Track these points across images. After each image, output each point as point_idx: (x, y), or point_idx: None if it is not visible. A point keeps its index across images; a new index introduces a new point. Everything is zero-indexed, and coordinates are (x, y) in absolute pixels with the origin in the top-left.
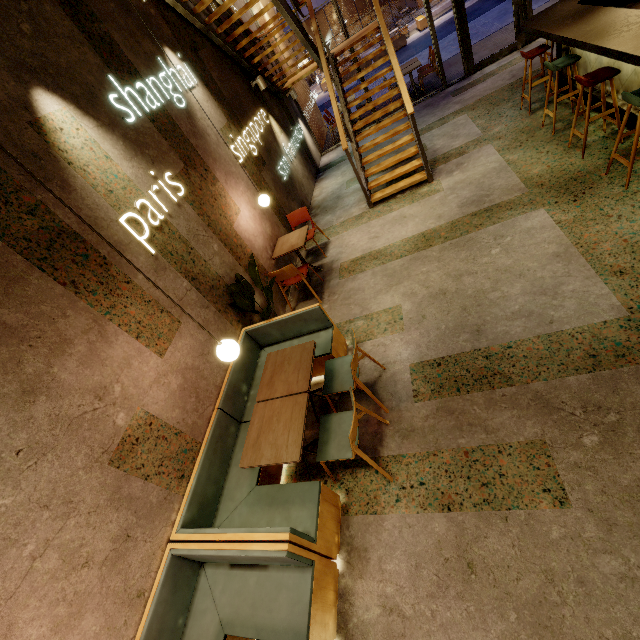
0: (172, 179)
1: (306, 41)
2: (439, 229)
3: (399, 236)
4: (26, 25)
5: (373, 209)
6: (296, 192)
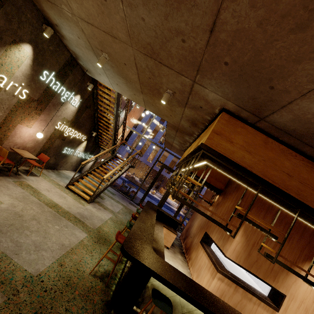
0: (26, 93)
1: (113, 143)
2: (62, 208)
3: (52, 197)
4: (52, 48)
5: (65, 188)
6: (61, 160)
